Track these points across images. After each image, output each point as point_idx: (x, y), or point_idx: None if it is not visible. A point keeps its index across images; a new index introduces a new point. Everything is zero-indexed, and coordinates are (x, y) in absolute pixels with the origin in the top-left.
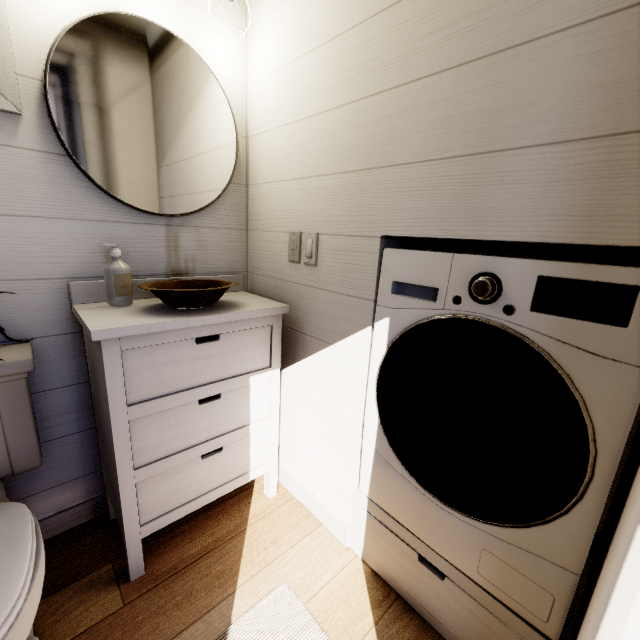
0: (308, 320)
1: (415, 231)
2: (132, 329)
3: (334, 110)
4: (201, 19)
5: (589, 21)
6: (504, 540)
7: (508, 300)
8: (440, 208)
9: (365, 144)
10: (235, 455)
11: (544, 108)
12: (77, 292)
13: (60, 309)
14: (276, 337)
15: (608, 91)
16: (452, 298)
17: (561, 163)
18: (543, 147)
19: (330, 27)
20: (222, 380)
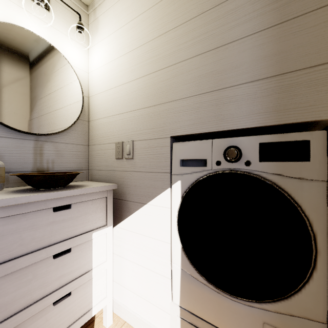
0: (129, 192)
1: (189, 131)
2: (0, 202)
3: (138, 79)
4: (63, 38)
5: (256, 33)
6: (276, 312)
7: (246, 158)
8: (201, 118)
9: (157, 92)
10: (81, 296)
11: (244, 67)
12: None
13: None
14: (109, 204)
15: (271, 58)
16: (215, 162)
17: (257, 89)
18: (247, 83)
19: (134, 44)
20: (72, 237)
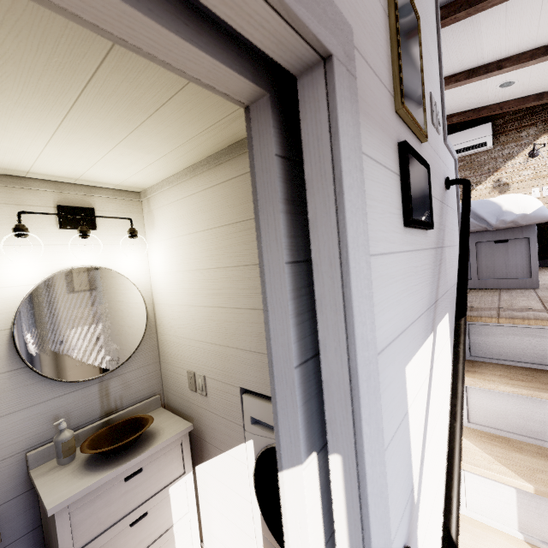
0: (207, 432)
1: (256, 389)
2: (77, 495)
3: (202, 307)
4: (116, 250)
5: None
6: None
7: None
8: (265, 379)
9: (222, 332)
10: None
11: None
12: (33, 460)
13: (19, 475)
14: (186, 449)
15: None
16: None
17: None
18: None
19: (193, 263)
20: (147, 500)
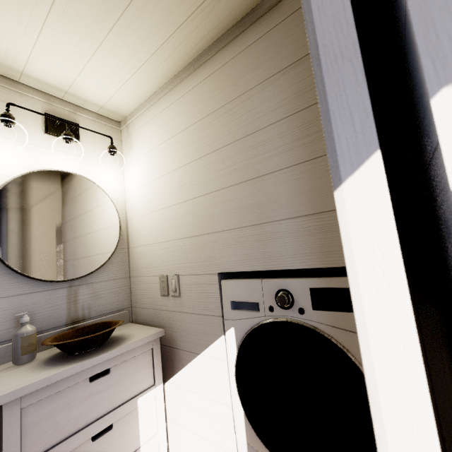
0: (180, 337)
1: (237, 268)
2: (33, 385)
3: (178, 204)
4: (95, 165)
5: (289, 167)
6: None
7: (299, 305)
8: (247, 254)
9: (198, 221)
10: None
11: (283, 202)
12: None
13: None
14: (157, 357)
15: (307, 194)
16: (268, 308)
17: (299, 227)
18: (288, 220)
19: (170, 166)
20: (113, 410)
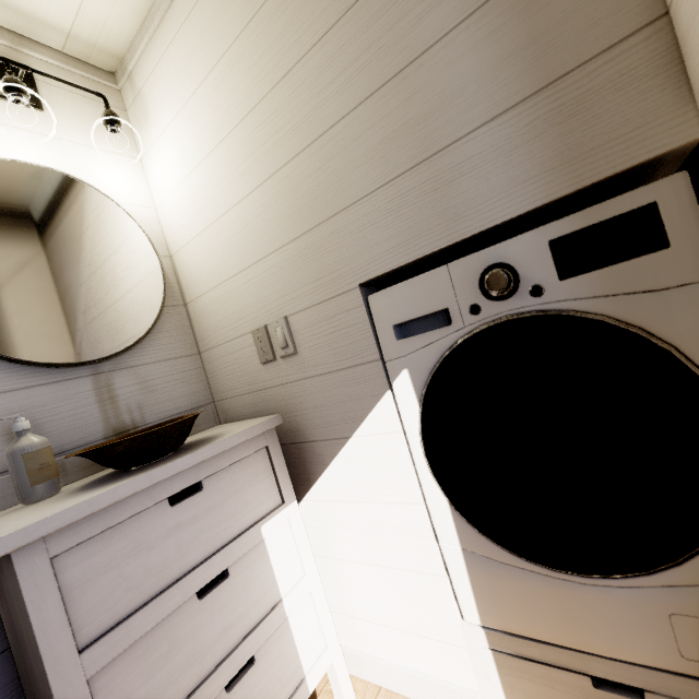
0: (310, 422)
1: (394, 262)
2: (63, 516)
3: (259, 188)
4: (86, 155)
5: (472, 13)
6: (689, 584)
7: (530, 281)
8: (411, 227)
9: (304, 204)
10: (276, 660)
11: (469, 94)
12: None
13: None
14: (277, 460)
15: (521, 55)
16: (468, 310)
17: (511, 131)
18: (486, 125)
19: (228, 120)
20: (223, 547)
